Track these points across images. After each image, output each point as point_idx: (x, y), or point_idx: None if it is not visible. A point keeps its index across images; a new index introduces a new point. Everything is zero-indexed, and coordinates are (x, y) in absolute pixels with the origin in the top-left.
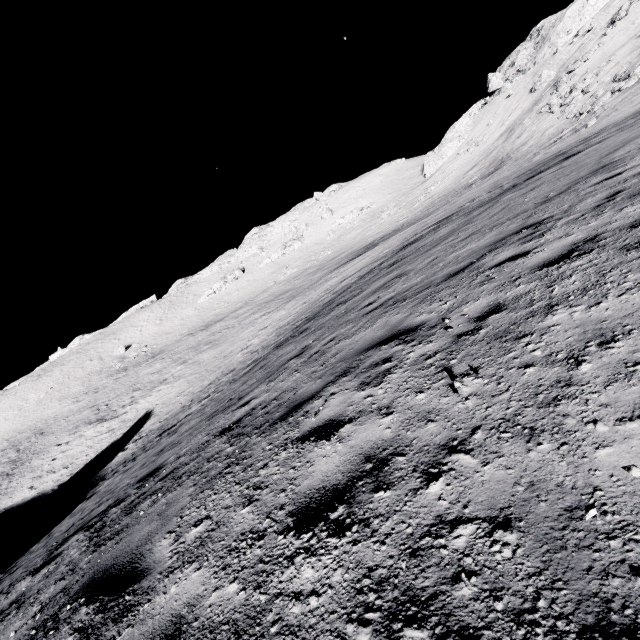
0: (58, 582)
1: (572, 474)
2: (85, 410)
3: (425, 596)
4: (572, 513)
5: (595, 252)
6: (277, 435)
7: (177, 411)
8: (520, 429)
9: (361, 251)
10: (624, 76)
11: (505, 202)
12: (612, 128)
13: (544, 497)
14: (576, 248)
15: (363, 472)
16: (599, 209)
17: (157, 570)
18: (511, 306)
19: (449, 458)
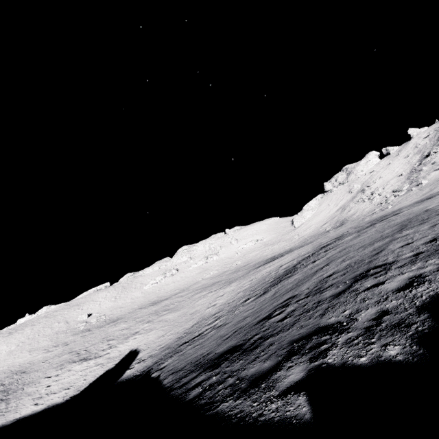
0: (324, 292)
1: None
2: (64, 355)
3: None
4: None
5: None
6: (384, 252)
7: (174, 340)
8: None
9: (269, 260)
10: (398, 190)
11: (382, 225)
12: (407, 207)
13: None
14: None
15: (435, 237)
16: None
17: (389, 261)
18: None
19: None
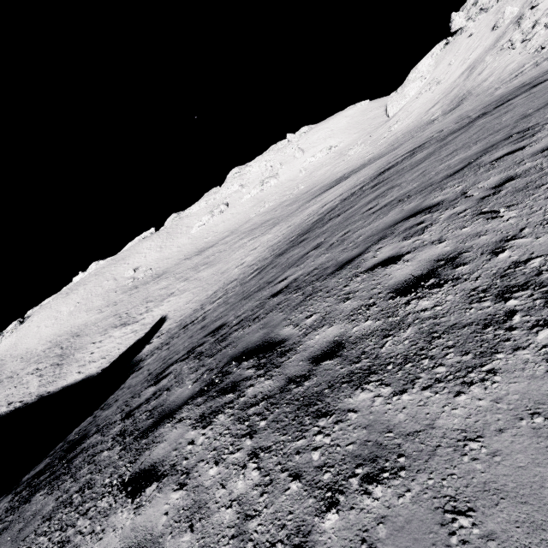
0: (195, 372)
1: None
2: (109, 318)
3: (520, 284)
4: None
5: None
6: (343, 274)
7: (190, 313)
8: None
9: (333, 184)
10: None
11: (480, 125)
12: None
13: None
14: None
15: (439, 265)
16: None
17: (294, 337)
18: (523, 175)
19: (508, 243)
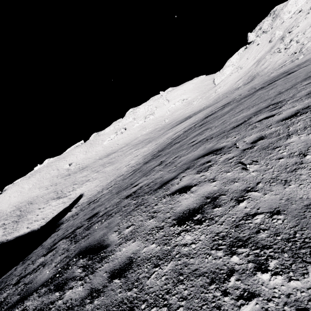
0: (61, 255)
1: (306, 194)
2: (51, 193)
3: (245, 239)
4: (307, 206)
5: (308, 113)
6: (159, 193)
7: (95, 194)
8: (280, 181)
9: (183, 120)
10: None
11: (258, 95)
12: None
13: (294, 203)
14: (299, 112)
15: (206, 202)
16: (309, 95)
17: (113, 244)
18: (269, 136)
19: (247, 194)
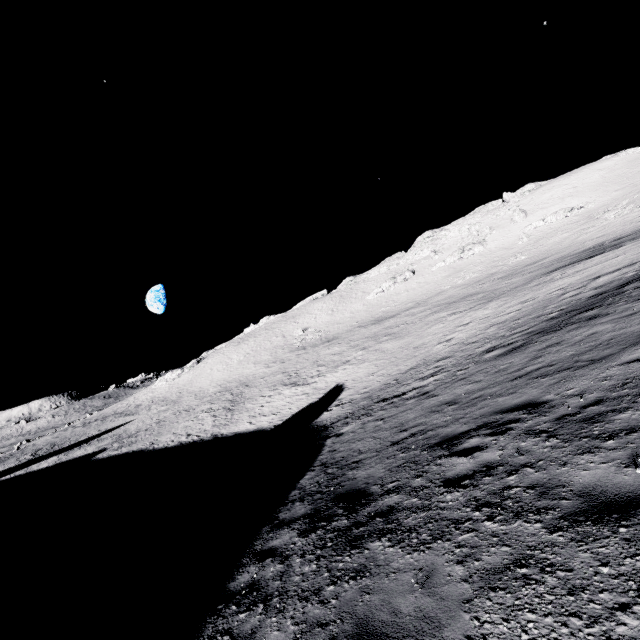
0: (588, 454)
1: None
2: (278, 374)
3: None
4: None
5: None
6: None
7: (380, 387)
8: None
9: (585, 254)
10: None
11: None
12: None
13: None
14: None
15: None
16: None
17: None
18: None
19: None
